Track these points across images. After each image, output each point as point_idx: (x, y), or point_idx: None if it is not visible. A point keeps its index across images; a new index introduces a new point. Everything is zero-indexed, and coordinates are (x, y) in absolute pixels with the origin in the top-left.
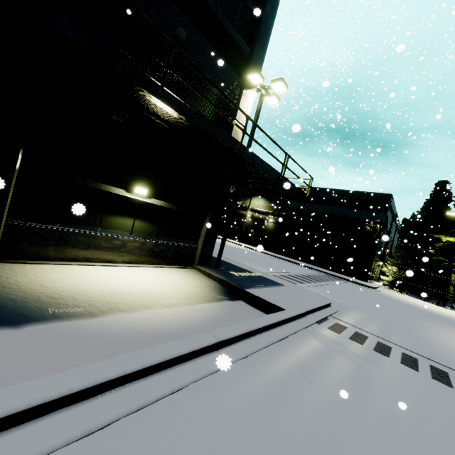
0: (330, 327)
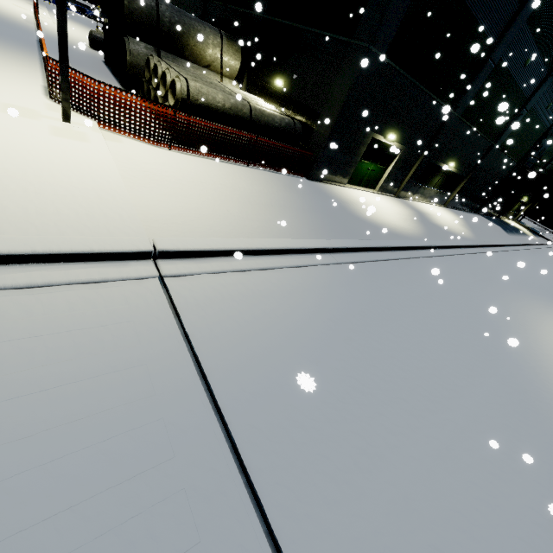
0: None
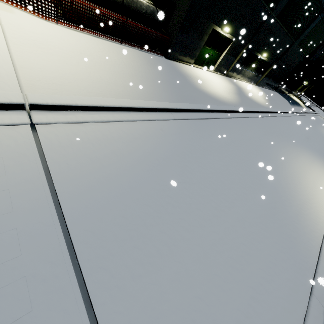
0: (320, 116)
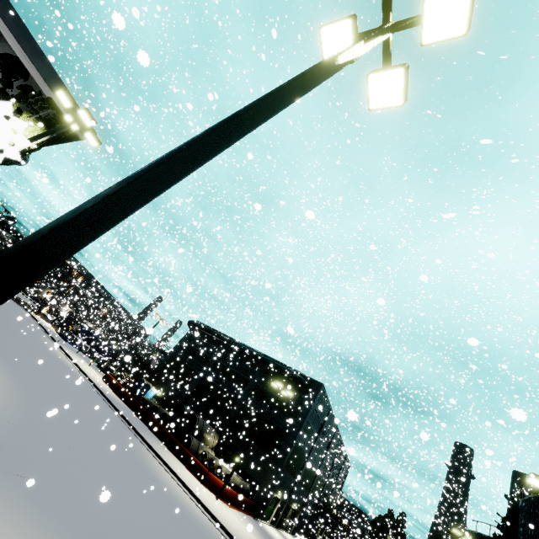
0: None
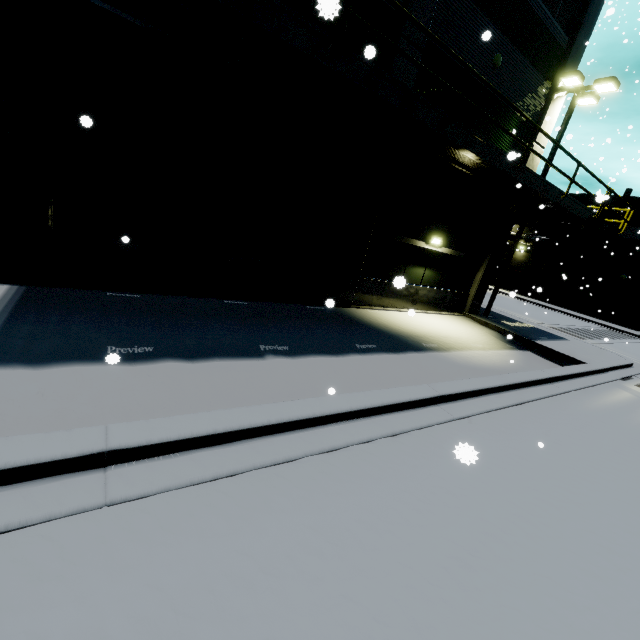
0: (638, 385)
